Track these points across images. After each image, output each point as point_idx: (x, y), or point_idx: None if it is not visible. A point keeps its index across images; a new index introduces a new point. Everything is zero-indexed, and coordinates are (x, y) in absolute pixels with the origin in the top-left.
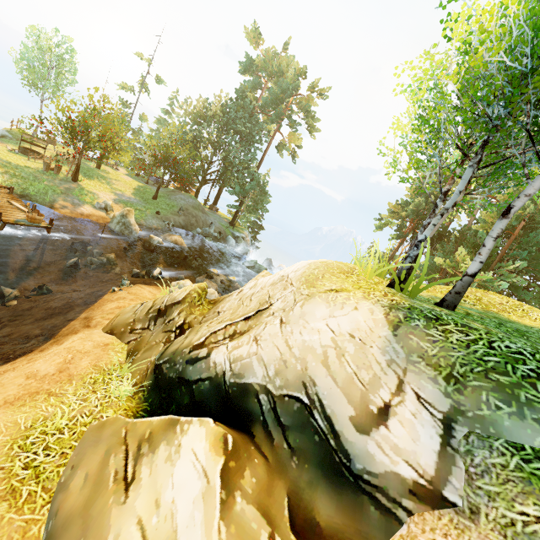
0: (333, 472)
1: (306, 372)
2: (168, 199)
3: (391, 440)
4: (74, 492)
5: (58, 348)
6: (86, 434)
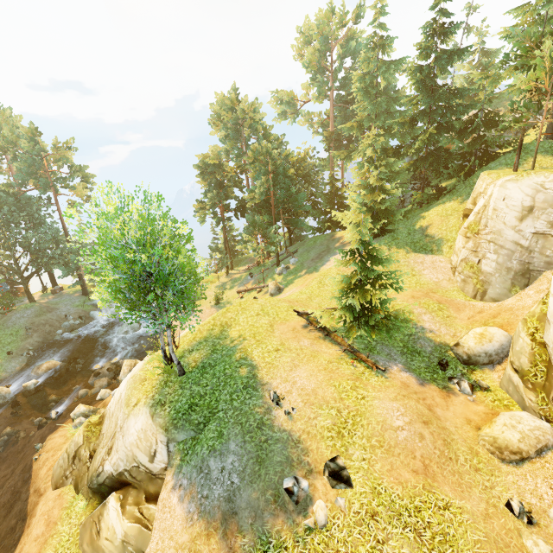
0: (150, 478)
1: (134, 454)
2: (6, 329)
3: (158, 460)
4: (88, 547)
5: (37, 518)
6: (79, 532)
